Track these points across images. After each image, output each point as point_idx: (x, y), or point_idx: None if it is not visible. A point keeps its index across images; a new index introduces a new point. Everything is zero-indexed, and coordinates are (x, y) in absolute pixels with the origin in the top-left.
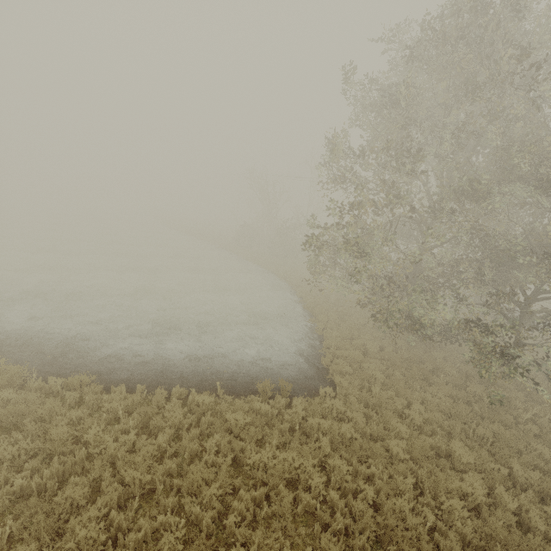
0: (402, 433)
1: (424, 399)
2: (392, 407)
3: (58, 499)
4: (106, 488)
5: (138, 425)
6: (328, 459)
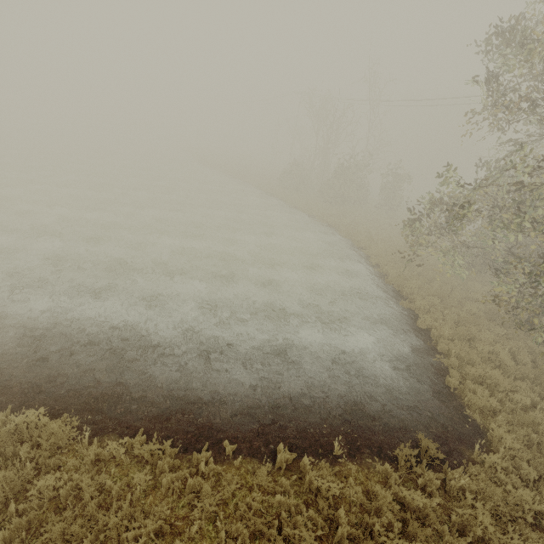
0: None
1: None
2: None
3: None
4: None
5: (244, 539)
6: None
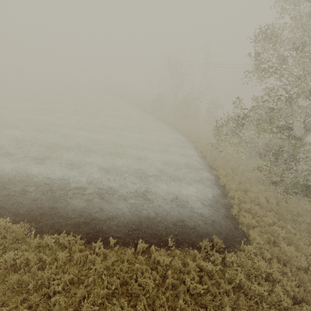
0: None
1: None
2: (298, 264)
3: None
4: None
5: (117, 285)
6: None
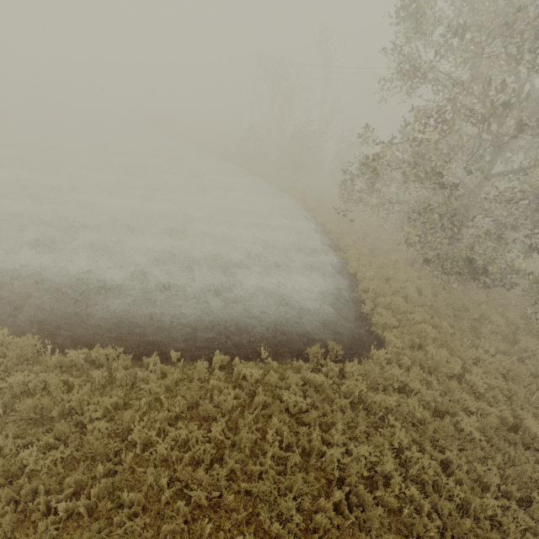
0: (469, 406)
1: (476, 356)
2: (450, 371)
3: (116, 533)
4: (166, 499)
5: (183, 408)
6: (406, 450)
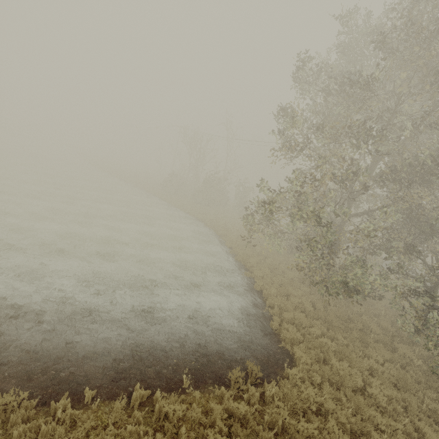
0: (378, 423)
1: (370, 366)
2: (354, 384)
3: None
4: None
5: None
6: None
